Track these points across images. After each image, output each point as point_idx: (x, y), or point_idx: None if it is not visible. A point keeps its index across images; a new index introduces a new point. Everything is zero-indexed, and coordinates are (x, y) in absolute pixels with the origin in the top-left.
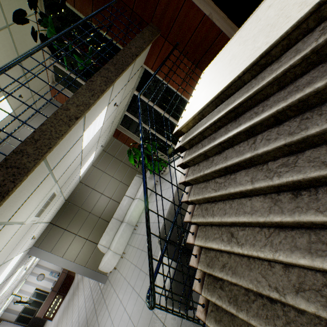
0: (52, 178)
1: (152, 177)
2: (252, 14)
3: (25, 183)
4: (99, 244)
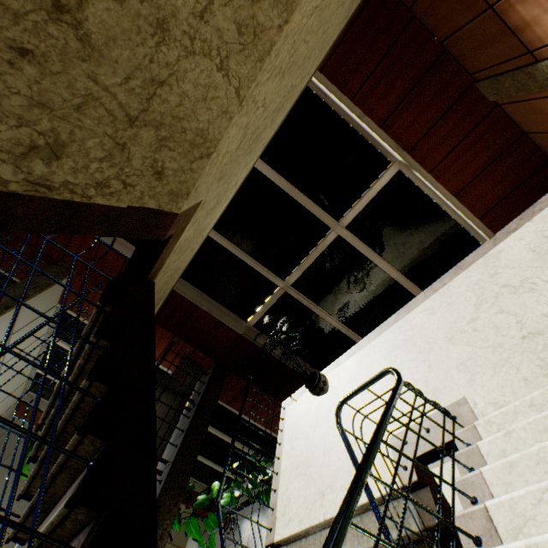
0: None
1: None
2: None
3: None
4: None
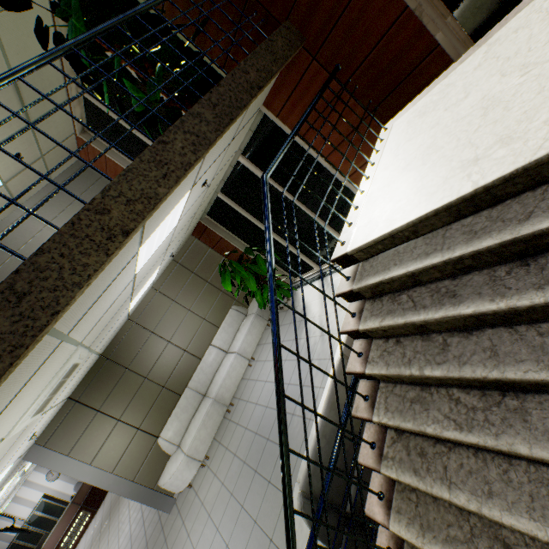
0: (68, 344)
1: (262, 312)
2: (513, 10)
3: None
4: (161, 438)
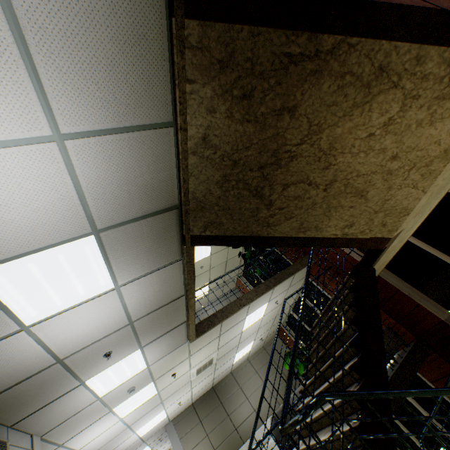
0: (218, 341)
1: None
2: None
3: (209, 333)
4: None
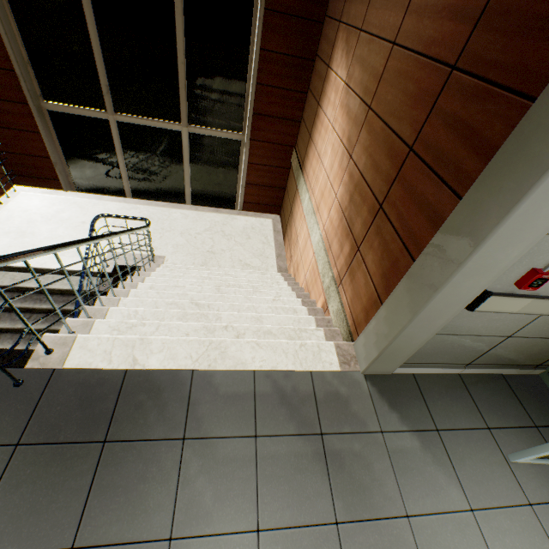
0: None
1: None
2: (90, 194)
3: None
4: None
